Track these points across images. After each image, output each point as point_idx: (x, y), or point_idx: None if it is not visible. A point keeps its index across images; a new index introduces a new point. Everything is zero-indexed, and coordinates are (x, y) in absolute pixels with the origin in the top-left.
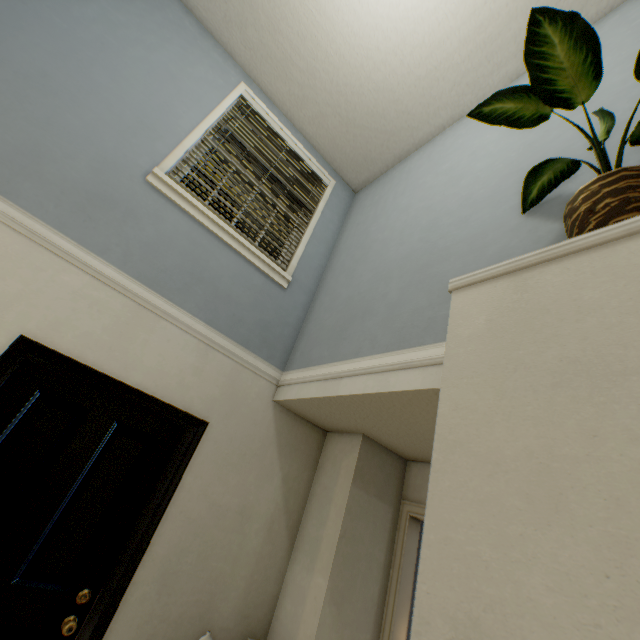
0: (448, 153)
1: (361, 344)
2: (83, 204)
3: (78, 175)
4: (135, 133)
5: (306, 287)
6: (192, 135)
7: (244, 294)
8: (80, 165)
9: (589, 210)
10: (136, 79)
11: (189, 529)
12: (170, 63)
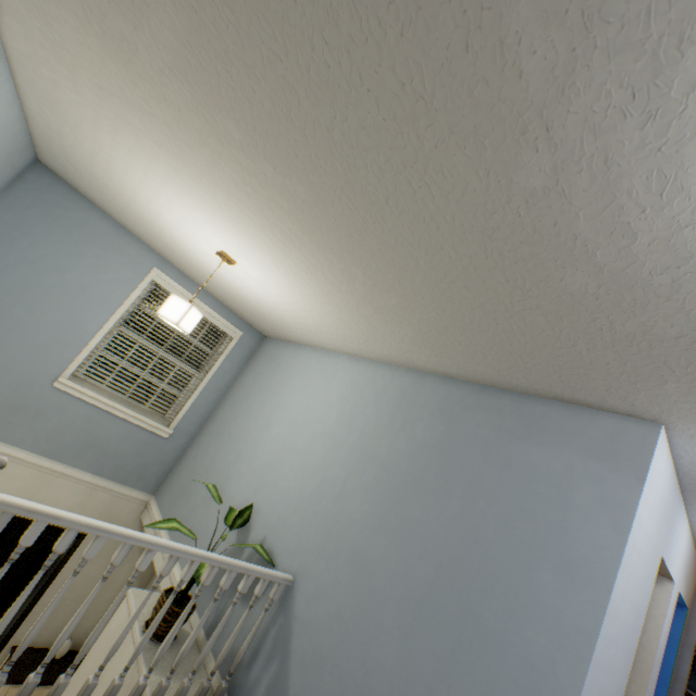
0: (288, 384)
1: None
2: (6, 415)
3: (2, 396)
4: (47, 350)
5: (189, 431)
6: (97, 336)
7: (129, 448)
8: (4, 388)
9: (155, 606)
10: (51, 304)
11: (69, 588)
12: (83, 276)
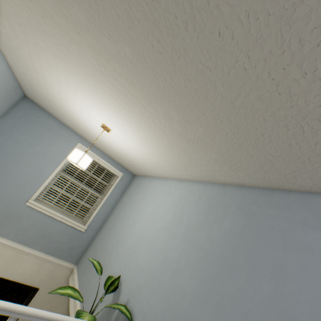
0: (145, 198)
1: (83, 283)
2: (1, 220)
3: (0, 210)
4: (24, 186)
5: (95, 228)
6: (49, 178)
7: (63, 238)
8: (1, 206)
9: None
10: (27, 162)
11: None
12: (44, 148)
